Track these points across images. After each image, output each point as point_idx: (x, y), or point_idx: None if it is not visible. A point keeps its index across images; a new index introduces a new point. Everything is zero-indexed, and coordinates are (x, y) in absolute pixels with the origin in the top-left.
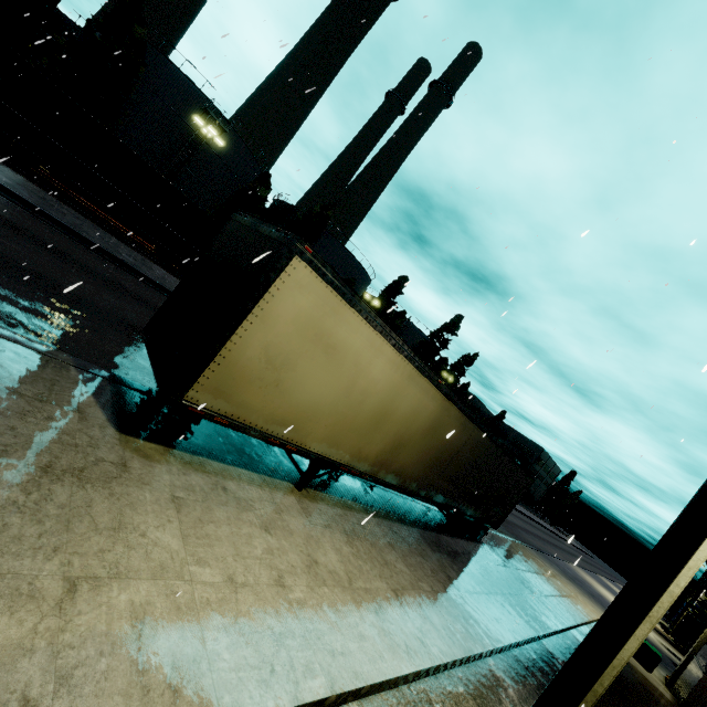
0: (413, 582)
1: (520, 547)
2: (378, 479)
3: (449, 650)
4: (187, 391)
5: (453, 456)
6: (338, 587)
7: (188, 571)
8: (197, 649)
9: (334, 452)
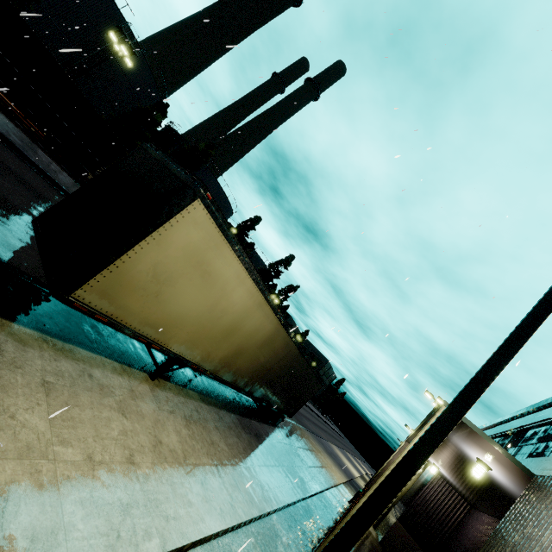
0: (230, 458)
1: (302, 430)
2: (217, 377)
3: (249, 510)
4: (76, 289)
5: (274, 364)
6: (176, 463)
7: (52, 451)
8: (55, 521)
9: (189, 353)
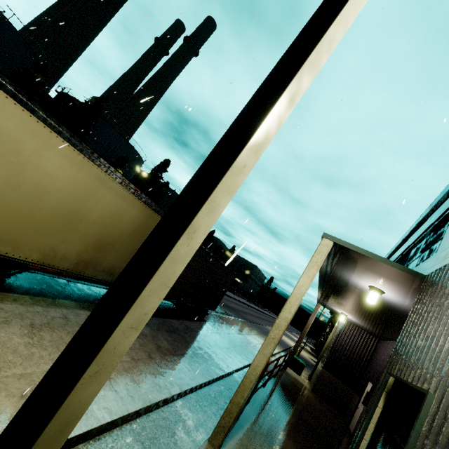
0: None
1: (236, 321)
2: (86, 277)
3: (122, 407)
4: None
5: None
6: None
7: None
8: None
9: (12, 249)
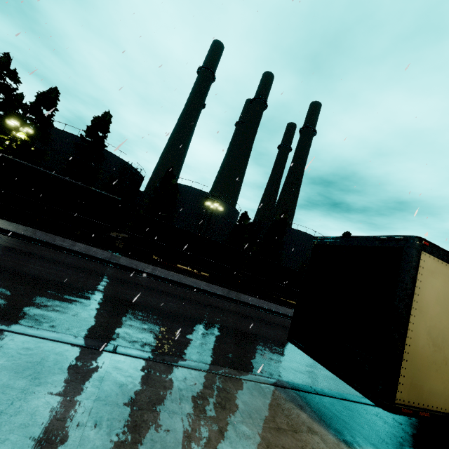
0: None
1: None
2: None
3: None
4: (395, 394)
5: None
6: None
7: None
8: None
9: None
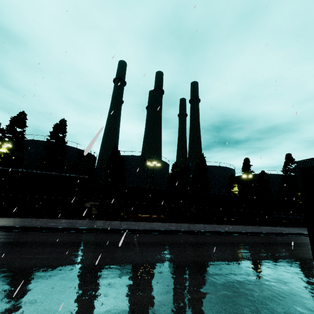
0: None
1: None
2: None
3: None
4: None
5: None
6: None
7: None
8: None
9: None
